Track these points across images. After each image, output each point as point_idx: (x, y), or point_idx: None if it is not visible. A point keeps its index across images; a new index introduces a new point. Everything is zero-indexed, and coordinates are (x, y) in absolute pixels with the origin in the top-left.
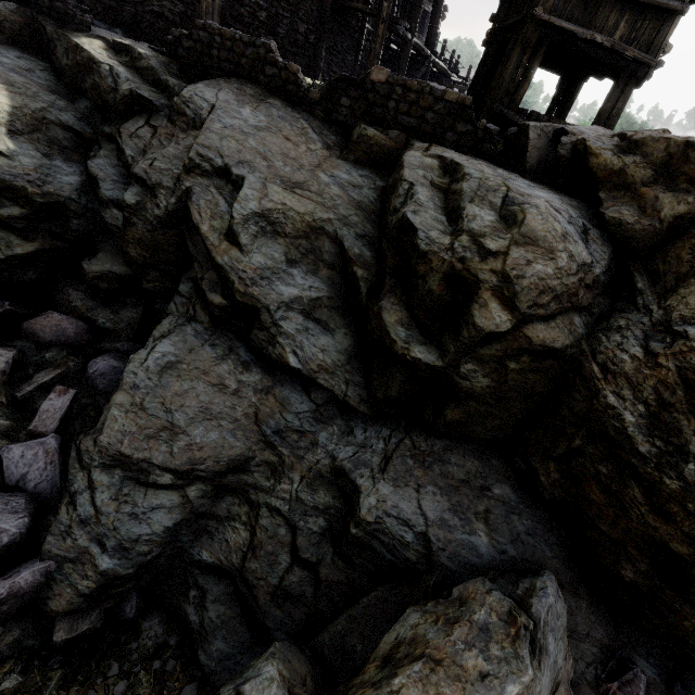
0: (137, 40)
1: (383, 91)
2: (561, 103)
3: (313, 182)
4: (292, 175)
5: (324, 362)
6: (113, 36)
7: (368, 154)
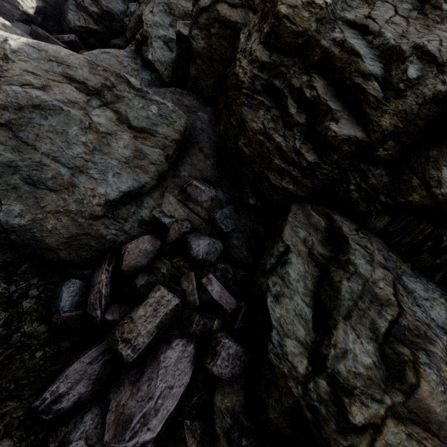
0: None
1: None
2: None
3: None
4: None
5: (161, 59)
6: None
7: None
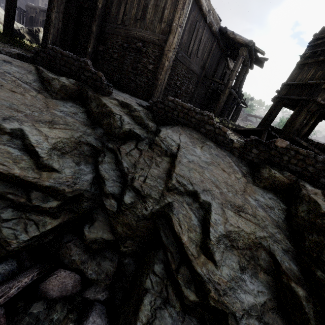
0: (118, 88)
1: (282, 151)
2: (311, 130)
3: (248, 206)
4: (234, 199)
5: None
6: (120, 97)
7: (272, 184)
